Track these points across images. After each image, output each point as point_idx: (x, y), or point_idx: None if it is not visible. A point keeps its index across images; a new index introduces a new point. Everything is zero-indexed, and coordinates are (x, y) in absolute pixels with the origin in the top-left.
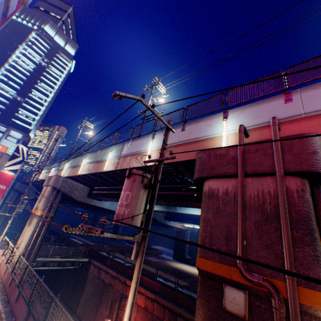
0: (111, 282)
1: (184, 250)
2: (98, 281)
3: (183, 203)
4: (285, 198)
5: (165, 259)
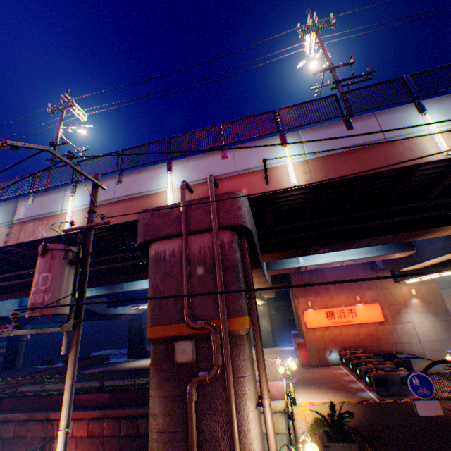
0: (18, 432)
1: (144, 340)
2: None
3: (131, 277)
4: (220, 250)
5: (115, 363)
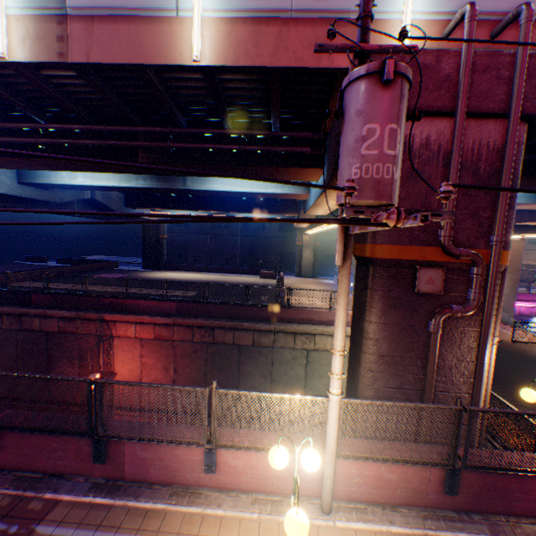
0: (65, 329)
1: (162, 252)
2: (27, 336)
3: (240, 171)
4: (513, 154)
5: (132, 272)
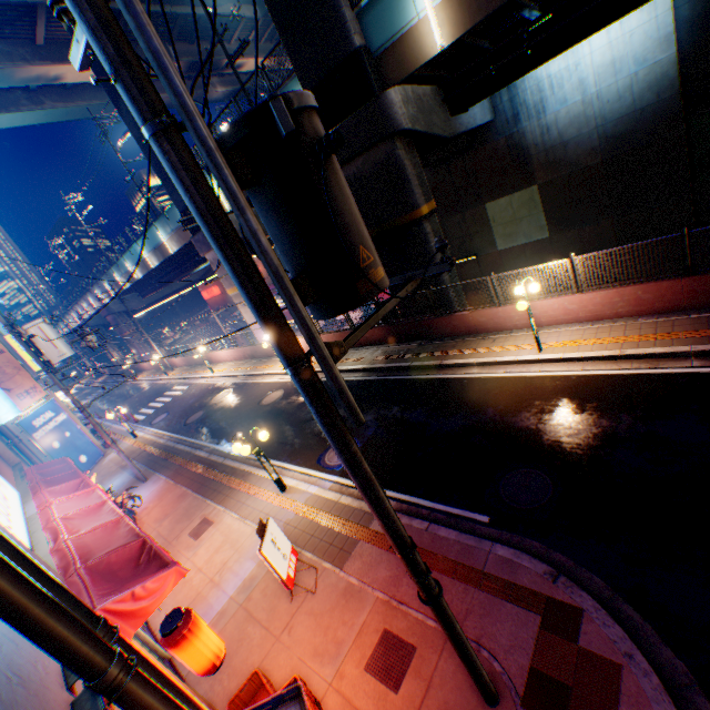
0: None
1: None
2: None
3: None
4: None
5: None
